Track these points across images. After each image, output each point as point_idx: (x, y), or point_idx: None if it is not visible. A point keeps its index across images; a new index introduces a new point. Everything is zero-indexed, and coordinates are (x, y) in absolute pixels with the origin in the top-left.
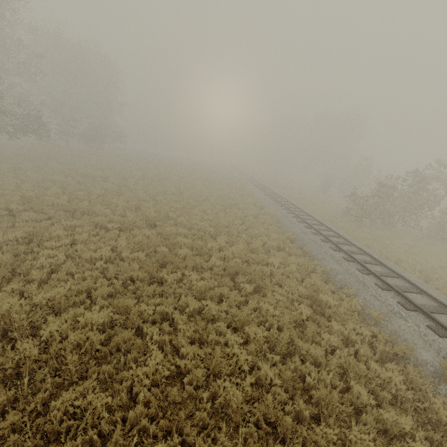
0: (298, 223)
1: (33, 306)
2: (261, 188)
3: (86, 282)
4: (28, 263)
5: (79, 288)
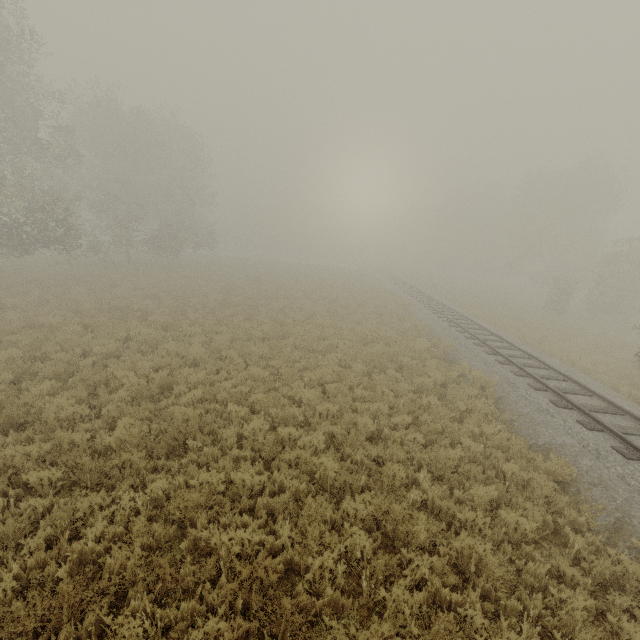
0: (557, 412)
1: None
2: (439, 311)
3: None
4: None
5: None
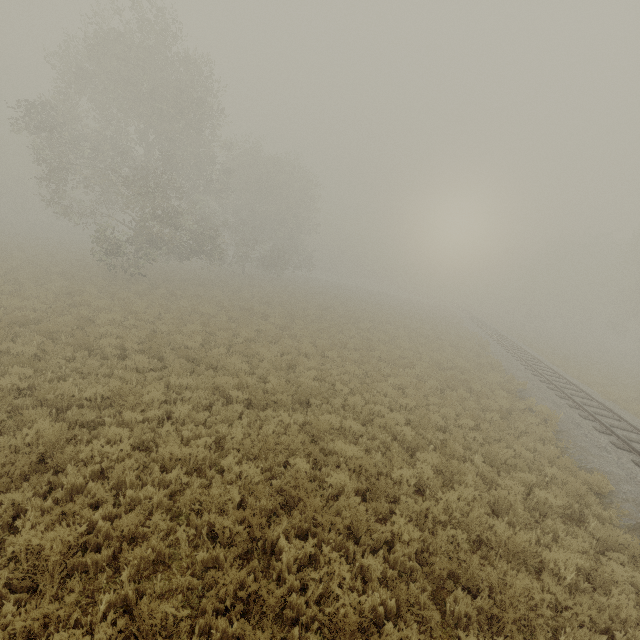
0: (614, 450)
1: (21, 549)
2: (518, 354)
3: (128, 518)
4: (70, 450)
5: (110, 529)
